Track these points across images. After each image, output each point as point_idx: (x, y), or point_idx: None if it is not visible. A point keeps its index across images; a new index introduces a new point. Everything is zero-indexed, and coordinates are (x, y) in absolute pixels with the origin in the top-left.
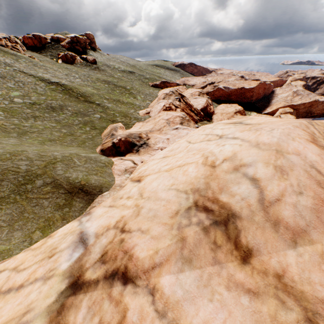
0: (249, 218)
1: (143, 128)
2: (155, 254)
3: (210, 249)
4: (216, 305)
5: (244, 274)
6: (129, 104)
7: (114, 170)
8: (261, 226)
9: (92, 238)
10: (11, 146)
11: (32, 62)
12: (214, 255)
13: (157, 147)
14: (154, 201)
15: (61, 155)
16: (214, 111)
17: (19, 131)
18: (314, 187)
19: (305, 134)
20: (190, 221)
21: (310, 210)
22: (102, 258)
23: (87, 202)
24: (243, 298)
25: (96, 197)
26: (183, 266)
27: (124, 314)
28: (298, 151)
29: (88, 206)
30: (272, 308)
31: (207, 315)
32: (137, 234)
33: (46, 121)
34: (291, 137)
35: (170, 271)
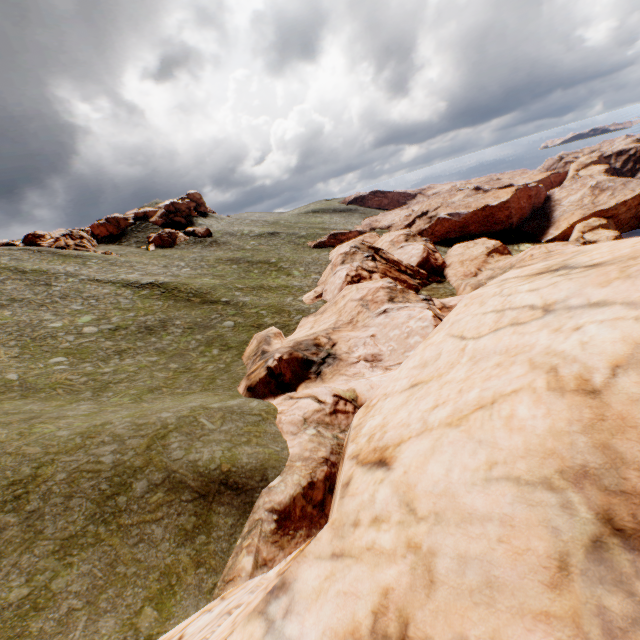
0: None
1: (317, 327)
2: None
3: None
4: None
5: None
6: (282, 288)
7: (281, 426)
8: None
9: None
10: (83, 418)
11: (108, 260)
12: None
13: (356, 357)
14: (459, 527)
15: (174, 416)
16: (445, 260)
17: (95, 385)
18: None
19: None
20: (639, 602)
21: None
22: None
23: (242, 512)
24: None
25: (257, 496)
26: None
27: None
28: None
29: (244, 521)
30: None
31: None
32: None
33: (140, 355)
34: None
35: None
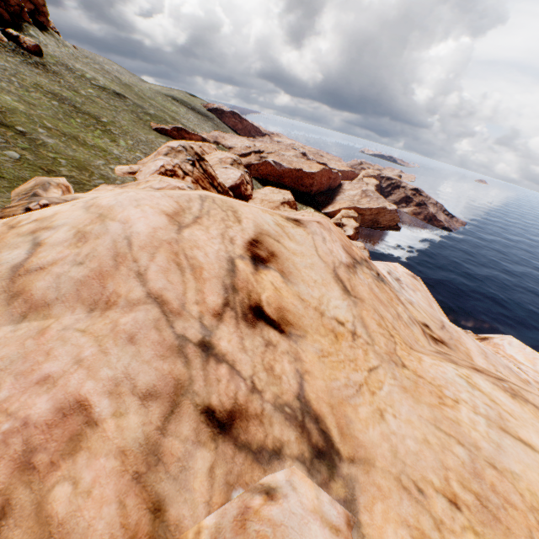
0: None
1: None
2: None
3: None
4: None
5: None
6: (98, 149)
7: None
8: None
9: None
10: None
11: None
12: None
13: None
14: None
15: None
16: (253, 194)
17: None
18: (106, 259)
19: (171, 206)
20: None
21: (74, 283)
22: None
23: None
24: None
25: None
26: None
27: None
28: (129, 220)
29: None
30: None
31: None
32: None
33: None
34: (139, 204)
35: None
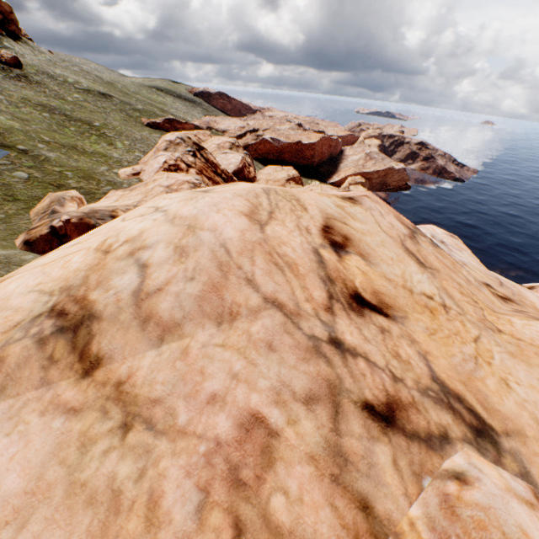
0: (113, 318)
1: (122, 201)
2: None
3: (42, 367)
4: (13, 439)
5: (76, 390)
6: (98, 155)
7: None
8: (126, 325)
9: None
10: None
11: None
12: (45, 375)
13: None
14: None
15: None
16: (257, 176)
17: None
18: (212, 270)
19: (244, 205)
20: (27, 334)
21: (194, 299)
22: None
23: None
24: (58, 421)
25: None
26: None
27: None
28: (216, 227)
29: None
30: (89, 422)
31: None
32: None
33: None
34: (218, 208)
35: None
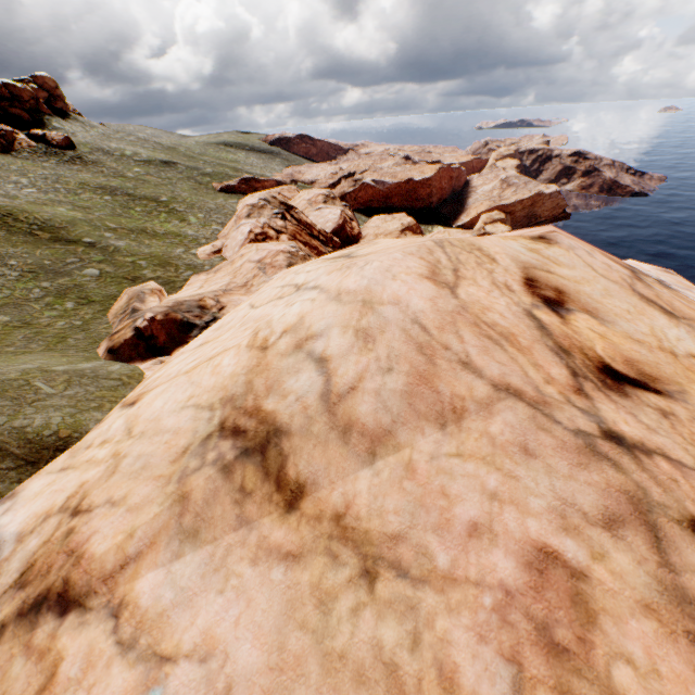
0: (305, 431)
1: (207, 287)
2: (129, 539)
3: (234, 502)
4: (229, 597)
5: (286, 529)
6: (172, 236)
7: None
8: (323, 439)
9: (10, 545)
10: None
11: None
12: (241, 512)
13: None
14: (150, 439)
15: None
16: (362, 231)
17: None
18: (412, 355)
19: (421, 265)
20: (204, 461)
21: (400, 396)
22: (20, 579)
23: None
24: (276, 571)
25: None
26: (182, 546)
27: (54, 670)
28: (398, 298)
29: None
30: (318, 571)
31: (210, 619)
32: (103, 511)
33: None
34: (393, 274)
35: (158, 563)
